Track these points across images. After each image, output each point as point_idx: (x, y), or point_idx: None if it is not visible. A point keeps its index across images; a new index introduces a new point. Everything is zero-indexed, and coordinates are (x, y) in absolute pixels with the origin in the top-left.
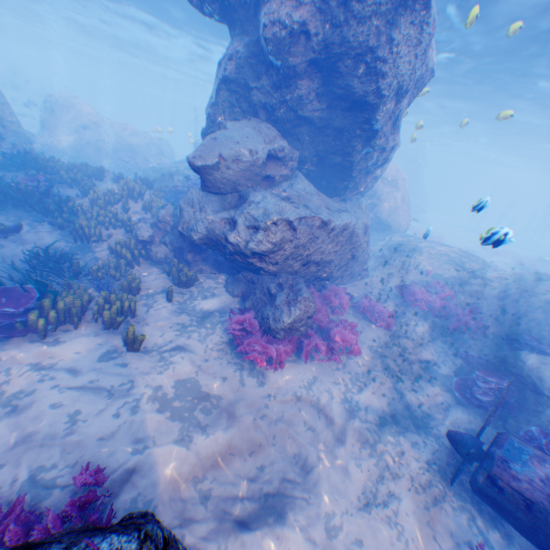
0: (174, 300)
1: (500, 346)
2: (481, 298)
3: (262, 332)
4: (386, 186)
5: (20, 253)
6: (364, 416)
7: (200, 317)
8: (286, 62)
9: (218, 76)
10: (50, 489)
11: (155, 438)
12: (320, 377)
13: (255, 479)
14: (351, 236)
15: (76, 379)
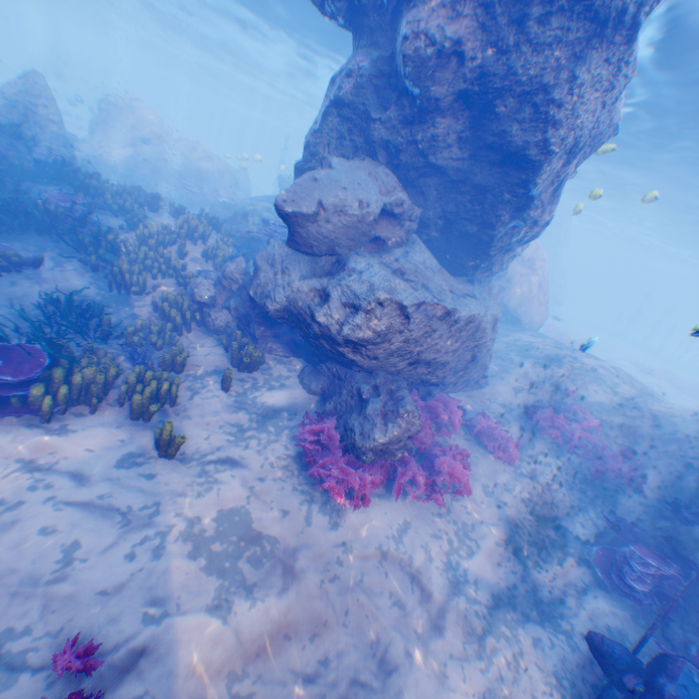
0: (229, 387)
1: (660, 510)
2: (638, 438)
3: (343, 449)
4: (520, 266)
5: (35, 295)
6: (472, 592)
7: (262, 417)
8: (426, 90)
9: (330, 96)
10: (15, 671)
11: (181, 600)
12: (415, 525)
13: (315, 681)
14: (476, 332)
15: (82, 491)
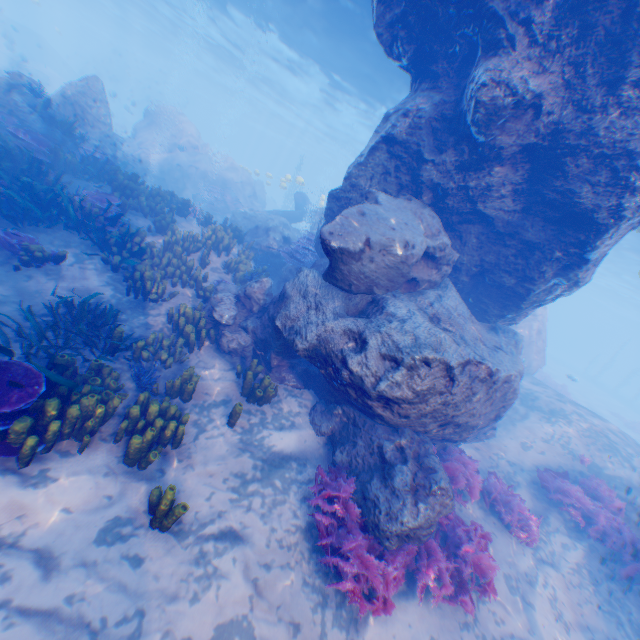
0: (236, 423)
1: None
2: None
3: (361, 525)
4: None
5: (48, 293)
6: None
7: (270, 468)
8: (492, 139)
9: (381, 132)
10: None
11: None
12: None
13: None
14: (507, 392)
15: (46, 589)
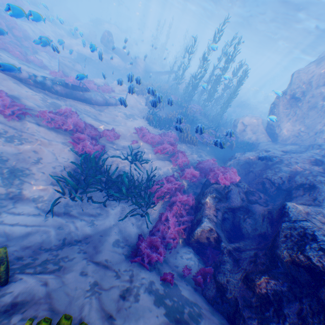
0: None
1: None
2: None
3: None
4: None
5: None
6: None
7: None
8: None
9: None
10: None
11: None
12: None
13: None
14: None
15: None
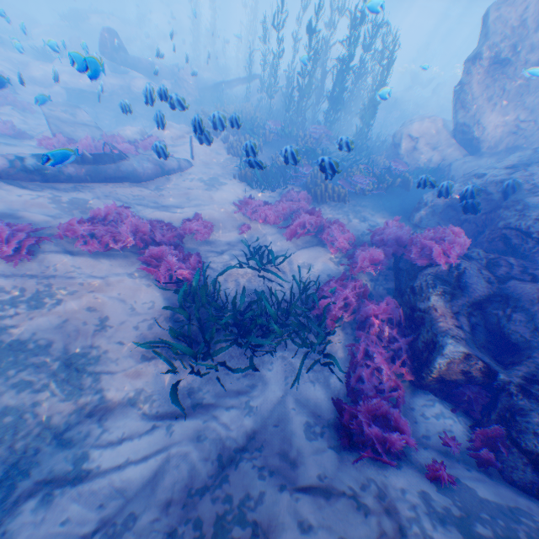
0: None
1: None
2: None
3: None
4: None
5: None
6: None
7: None
8: None
9: None
10: None
11: None
12: None
13: None
14: None
15: None
